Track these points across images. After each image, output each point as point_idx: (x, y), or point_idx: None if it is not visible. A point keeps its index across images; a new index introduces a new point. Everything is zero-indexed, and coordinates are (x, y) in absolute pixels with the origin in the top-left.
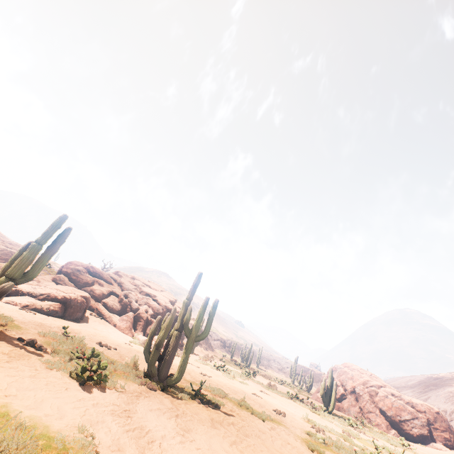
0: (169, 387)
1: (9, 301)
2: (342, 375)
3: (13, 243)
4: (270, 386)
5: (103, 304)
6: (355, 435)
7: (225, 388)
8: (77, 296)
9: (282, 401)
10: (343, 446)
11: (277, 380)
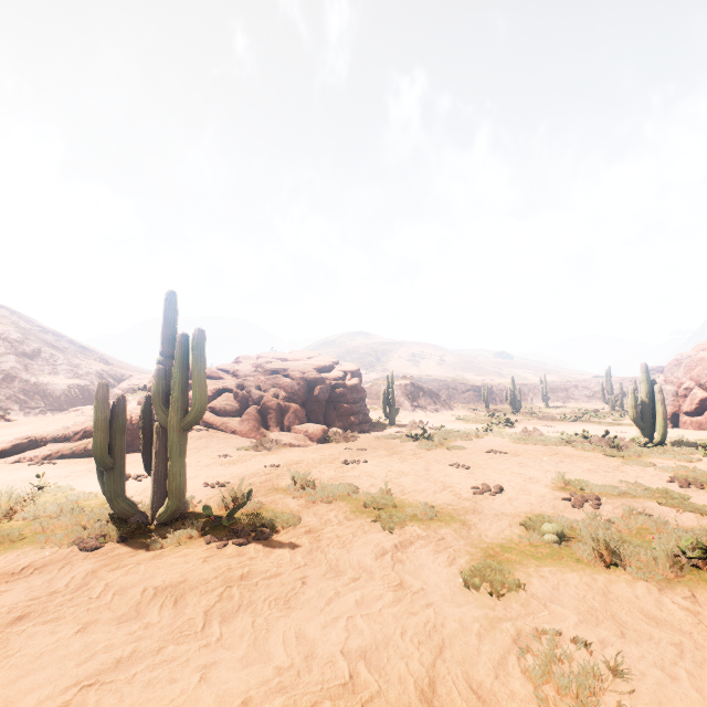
0: (160, 527)
1: (19, 460)
2: (695, 368)
3: (141, 377)
4: (527, 434)
5: (210, 411)
6: (706, 479)
7: (375, 475)
8: (131, 417)
9: (531, 458)
10: (622, 534)
11: (566, 417)
